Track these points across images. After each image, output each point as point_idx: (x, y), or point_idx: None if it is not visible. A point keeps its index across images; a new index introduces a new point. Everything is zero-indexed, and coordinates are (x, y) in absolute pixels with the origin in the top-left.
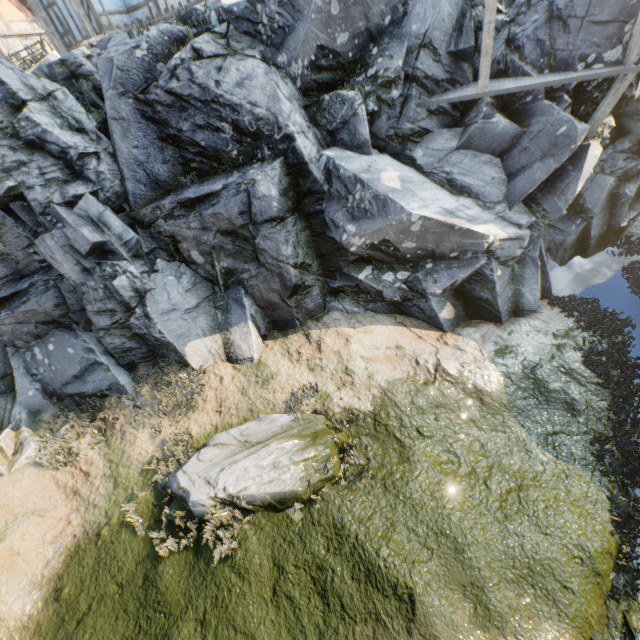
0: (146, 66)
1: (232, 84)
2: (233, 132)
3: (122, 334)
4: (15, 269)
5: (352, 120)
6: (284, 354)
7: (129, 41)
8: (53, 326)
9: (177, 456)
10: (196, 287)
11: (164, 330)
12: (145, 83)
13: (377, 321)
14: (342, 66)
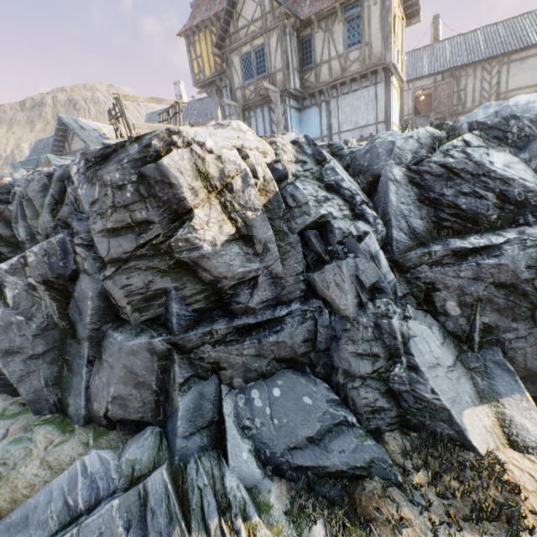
0: (414, 149)
1: (500, 165)
2: (495, 200)
3: (376, 387)
4: (276, 294)
5: None
6: None
7: (400, 134)
8: (284, 365)
9: None
10: (446, 341)
11: (436, 389)
12: (414, 159)
13: None
14: None
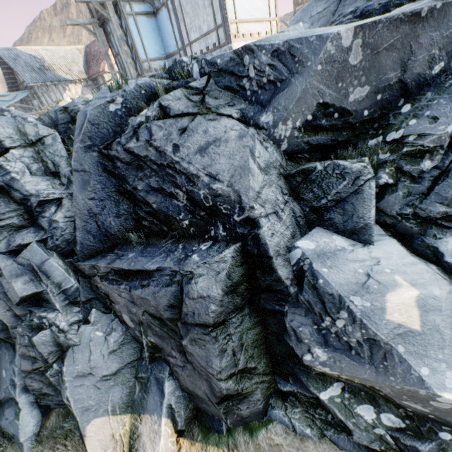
0: (117, 119)
1: (193, 149)
2: (187, 201)
3: (41, 379)
4: None
5: (351, 197)
6: None
7: (109, 94)
8: (3, 340)
9: None
10: (122, 348)
11: (72, 398)
12: (112, 137)
13: None
14: (350, 125)
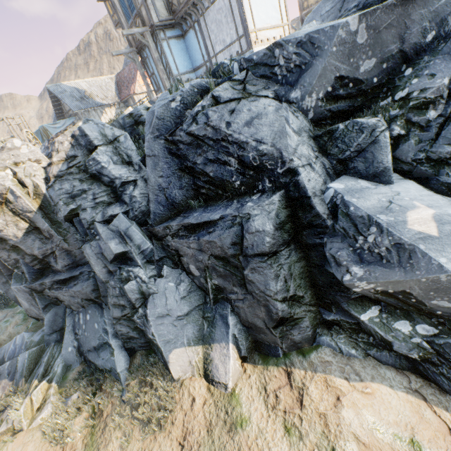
0: (177, 113)
1: (241, 123)
2: (238, 165)
3: (128, 324)
4: (74, 260)
5: (370, 147)
6: (260, 390)
7: (169, 96)
8: (92, 302)
9: None
10: (190, 295)
11: (156, 333)
12: (174, 127)
13: (381, 377)
14: (363, 92)
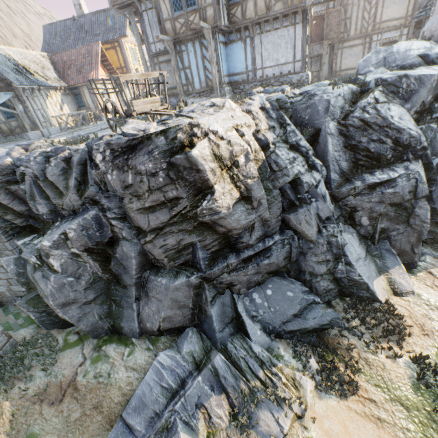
0: (341, 105)
1: (397, 118)
2: (391, 144)
3: (328, 278)
4: (264, 231)
5: (433, 140)
6: (426, 287)
7: (331, 91)
8: (271, 275)
9: (437, 374)
10: (360, 242)
11: (361, 273)
12: (342, 114)
13: None
14: (421, 112)
